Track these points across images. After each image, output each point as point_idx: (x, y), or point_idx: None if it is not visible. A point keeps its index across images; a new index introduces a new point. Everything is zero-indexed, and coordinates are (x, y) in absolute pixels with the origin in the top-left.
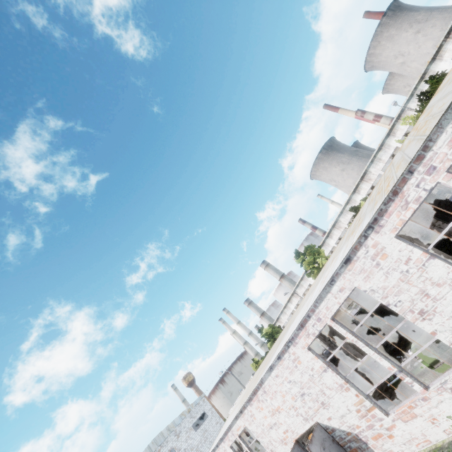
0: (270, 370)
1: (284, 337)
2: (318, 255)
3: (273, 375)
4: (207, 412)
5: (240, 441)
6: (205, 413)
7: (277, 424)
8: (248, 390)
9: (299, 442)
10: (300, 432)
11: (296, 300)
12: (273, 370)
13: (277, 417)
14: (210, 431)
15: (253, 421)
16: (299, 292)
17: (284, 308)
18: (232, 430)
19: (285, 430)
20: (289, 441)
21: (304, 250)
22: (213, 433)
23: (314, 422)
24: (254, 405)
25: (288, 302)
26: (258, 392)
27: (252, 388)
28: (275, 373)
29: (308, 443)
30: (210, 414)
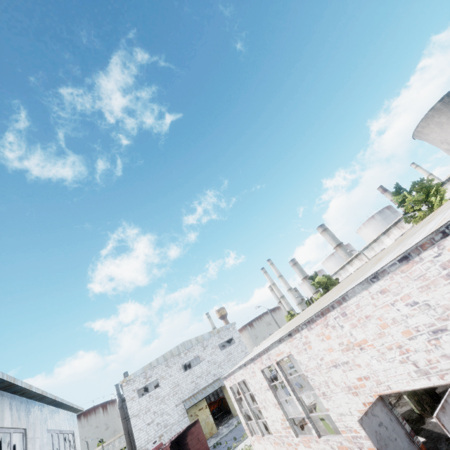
0: (372, 280)
1: (408, 240)
2: (433, 194)
3: (375, 289)
4: (235, 338)
5: (277, 368)
6: (233, 339)
7: (349, 364)
8: (302, 317)
9: (384, 400)
10: (396, 388)
11: (359, 264)
12: (379, 280)
13: (355, 355)
14: (234, 356)
15: (305, 351)
16: (365, 255)
17: (341, 269)
18: (268, 353)
19: (363, 376)
20: (365, 393)
21: (412, 184)
22: (237, 358)
23: (445, 382)
24: (315, 330)
25: (347, 264)
26: (329, 313)
27: (314, 310)
28: (380, 286)
29: (438, 410)
30: (238, 341)
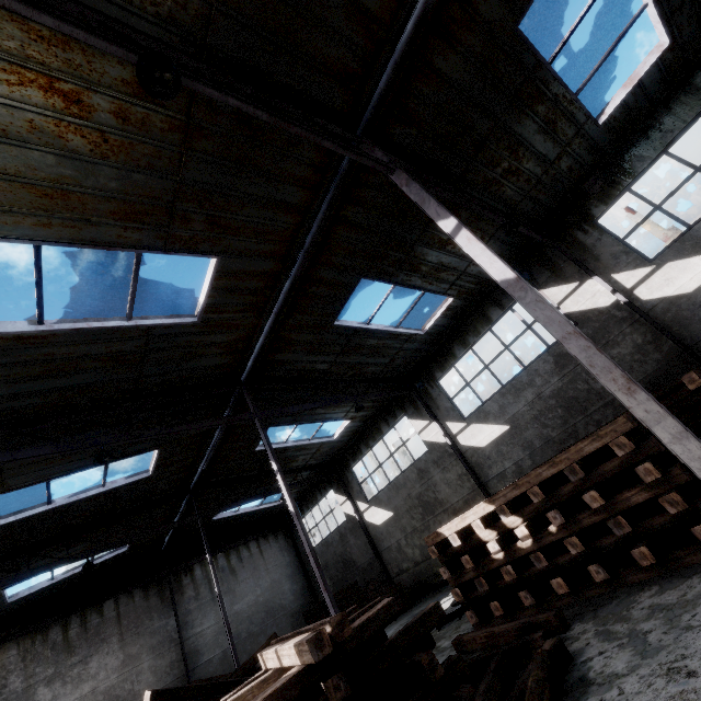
0: None
1: None
2: None
3: None
4: None
5: None
6: None
7: None
8: None
9: None
10: None
11: None
12: None
13: None
14: None
15: None
16: None
17: None
18: None
19: None
20: None
21: None
22: None
23: None
24: None
25: None
26: None
27: None
28: None
29: None
30: None
